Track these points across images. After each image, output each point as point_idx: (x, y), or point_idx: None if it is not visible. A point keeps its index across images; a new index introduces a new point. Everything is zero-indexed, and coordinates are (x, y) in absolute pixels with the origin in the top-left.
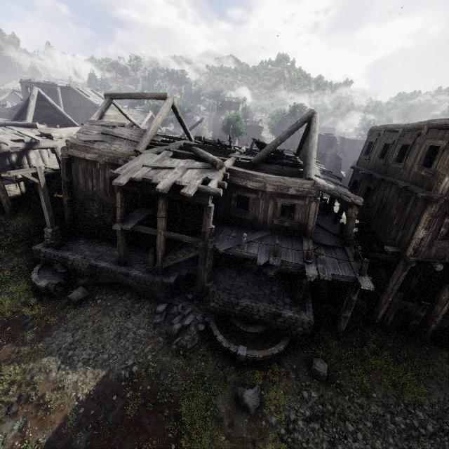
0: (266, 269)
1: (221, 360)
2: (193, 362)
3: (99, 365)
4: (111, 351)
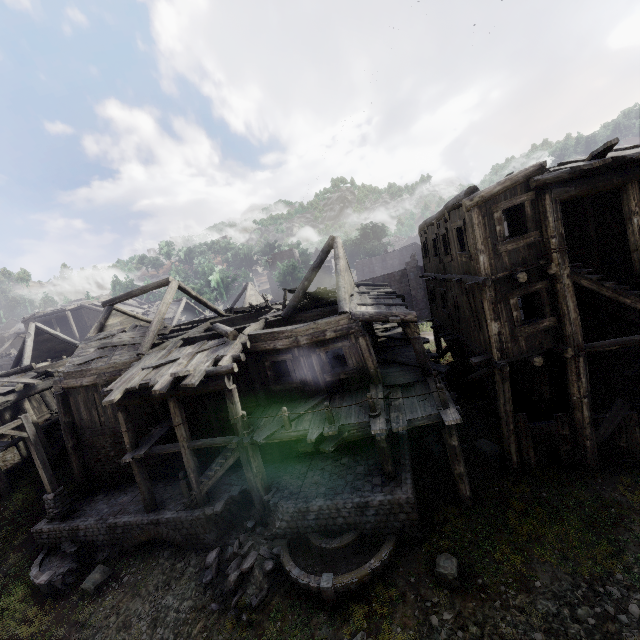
0: (323, 444)
1: (304, 610)
2: (263, 627)
3: None
4: None
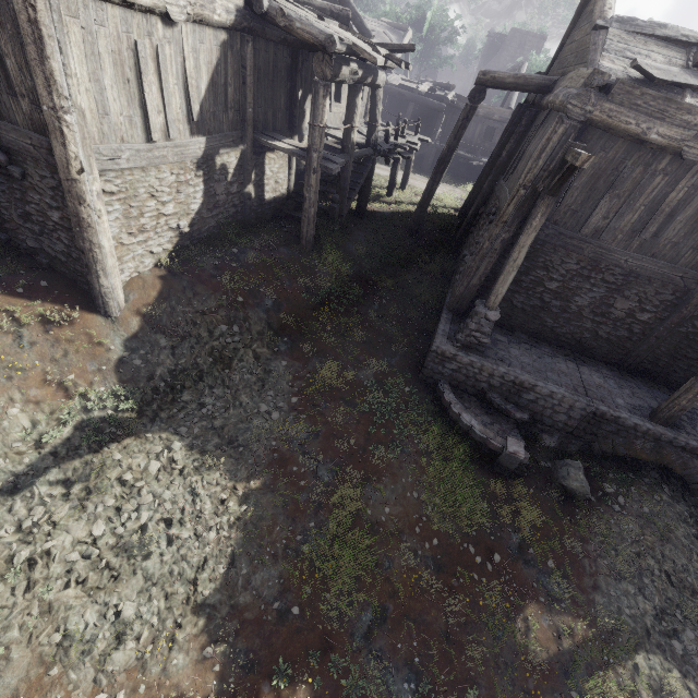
0: None
1: None
2: None
3: None
4: None
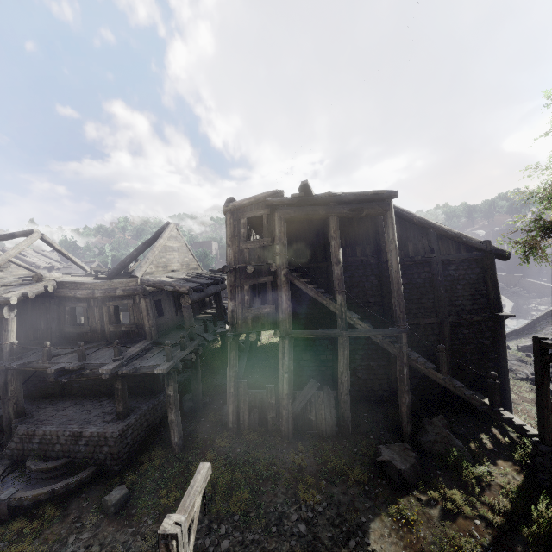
0: (63, 376)
1: None
2: None
3: None
4: None
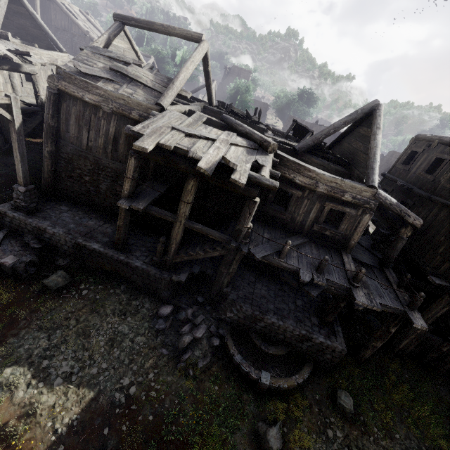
0: (307, 287)
1: (237, 385)
2: (204, 385)
3: (86, 382)
4: (101, 364)
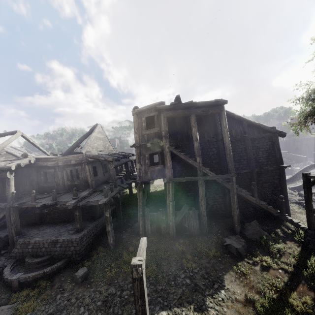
0: (45, 209)
1: (0, 292)
2: None
3: None
4: None
